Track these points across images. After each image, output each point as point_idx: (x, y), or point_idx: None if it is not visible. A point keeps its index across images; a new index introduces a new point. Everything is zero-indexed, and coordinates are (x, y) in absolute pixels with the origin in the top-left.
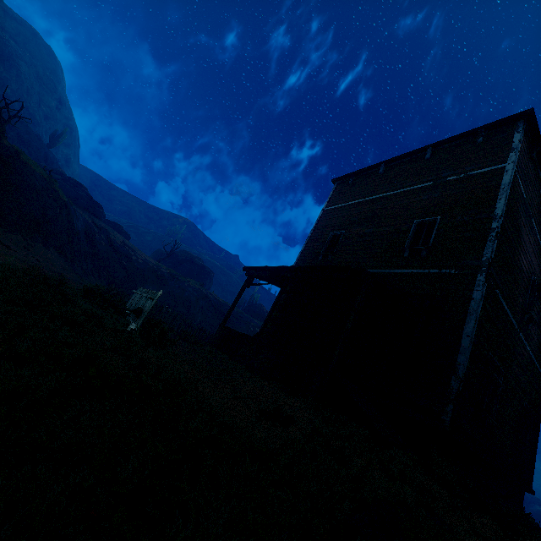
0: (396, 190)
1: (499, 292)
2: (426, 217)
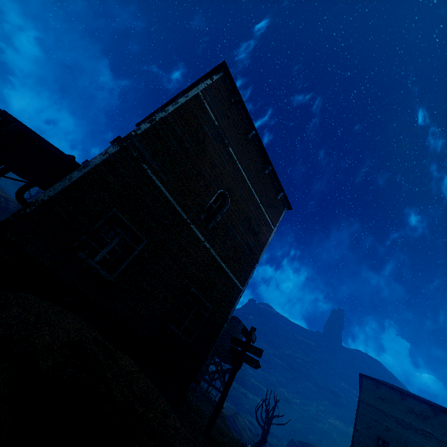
0: None
1: (149, 169)
2: None
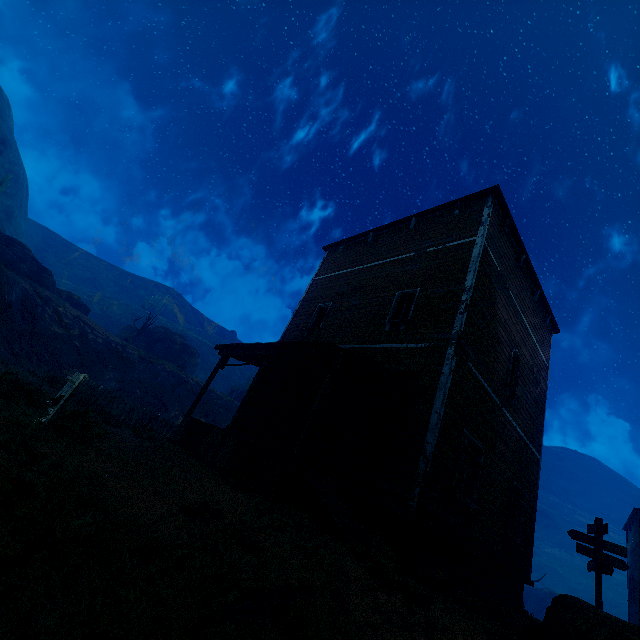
0: (383, 260)
1: (473, 366)
2: (407, 289)
